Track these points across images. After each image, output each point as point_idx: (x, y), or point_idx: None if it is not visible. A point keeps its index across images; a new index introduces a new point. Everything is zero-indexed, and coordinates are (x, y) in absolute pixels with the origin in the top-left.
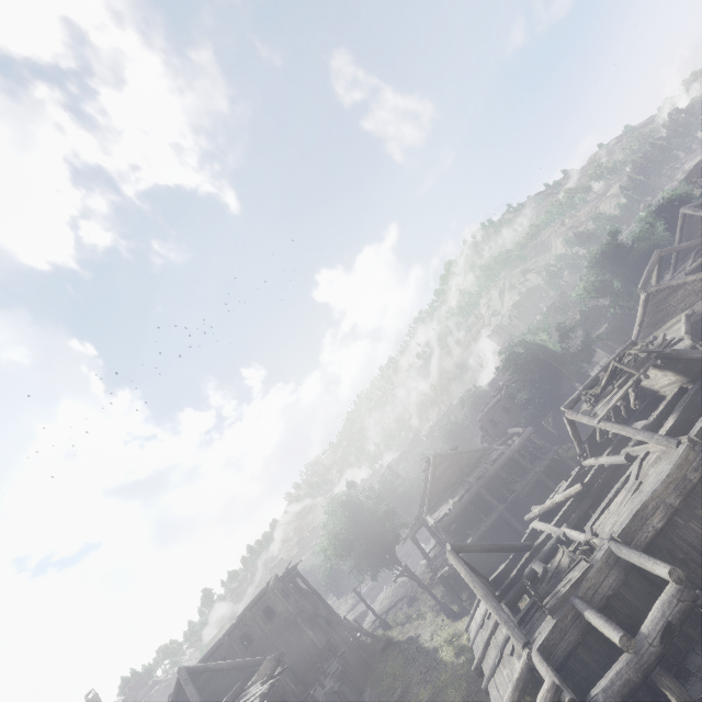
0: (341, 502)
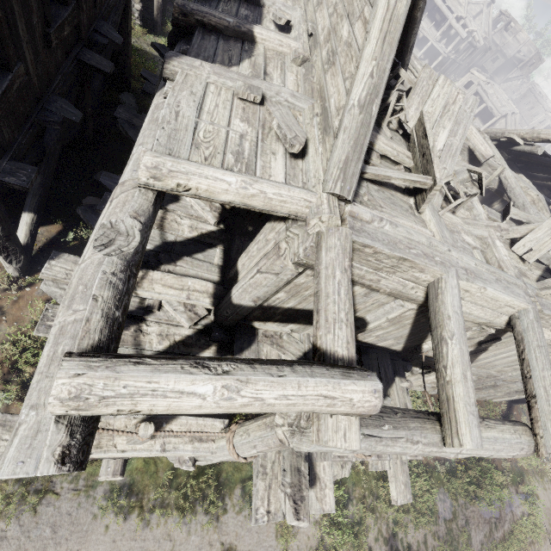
0: None
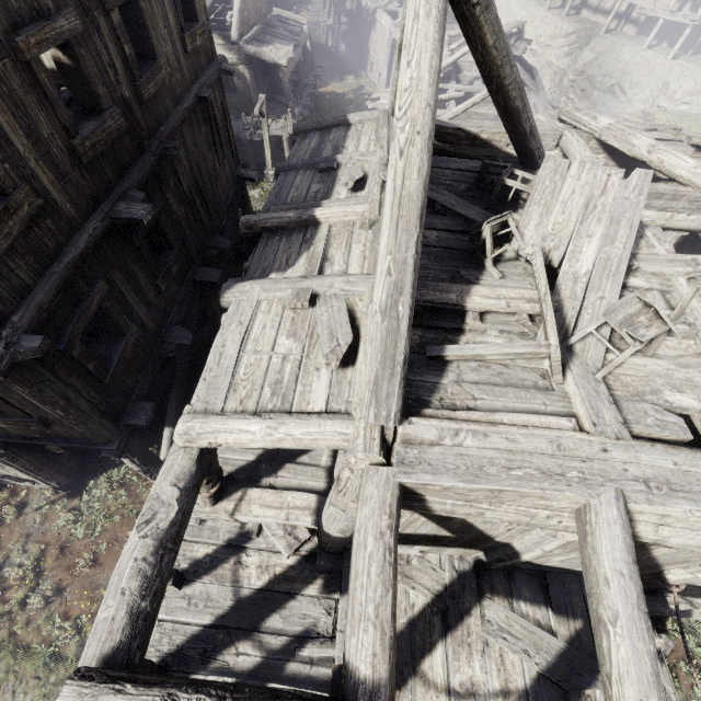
0: None
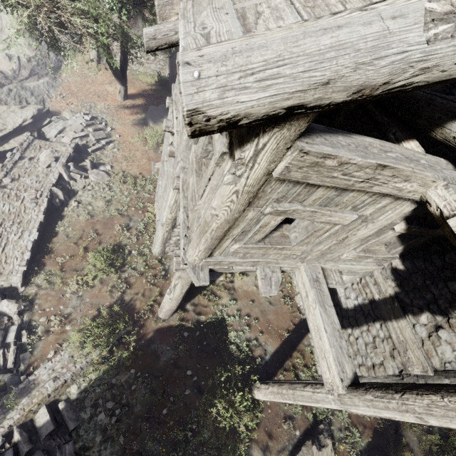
0: None
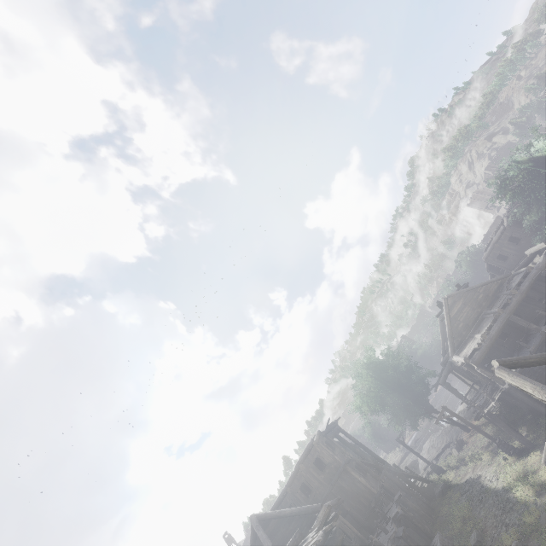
0: (364, 364)
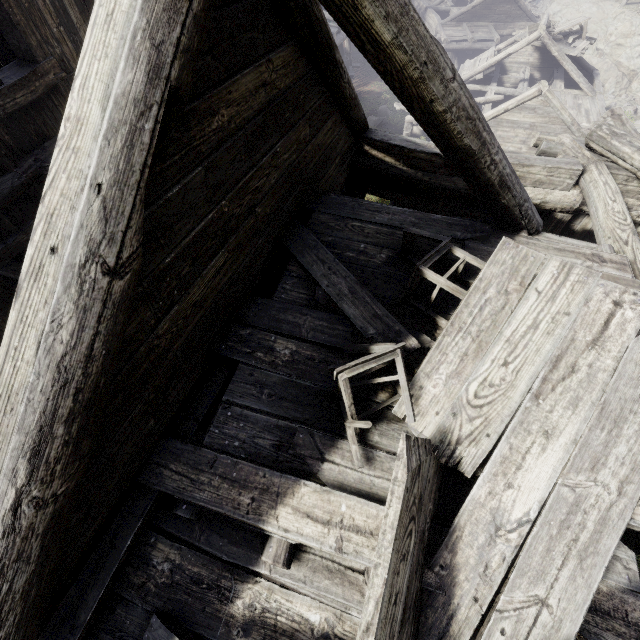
0: None
